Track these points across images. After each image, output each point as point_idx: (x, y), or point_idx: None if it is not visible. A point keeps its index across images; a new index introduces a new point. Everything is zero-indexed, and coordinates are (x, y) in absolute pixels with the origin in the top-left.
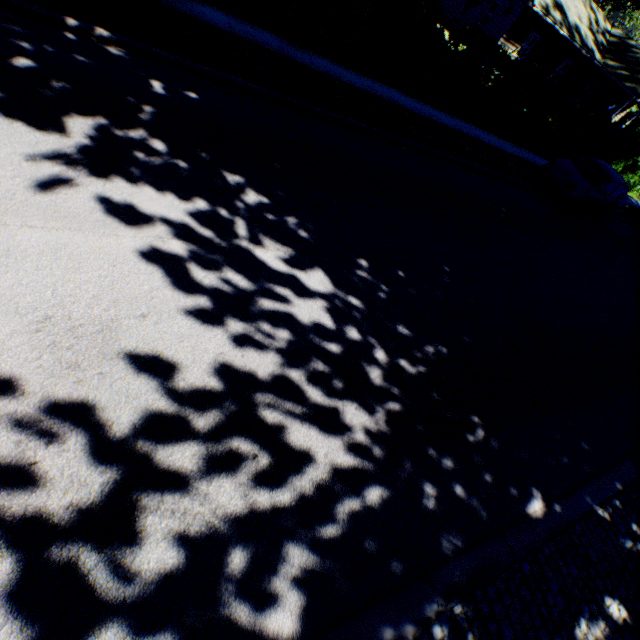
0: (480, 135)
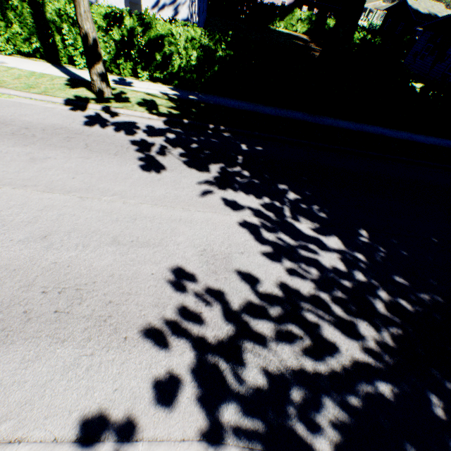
0: None
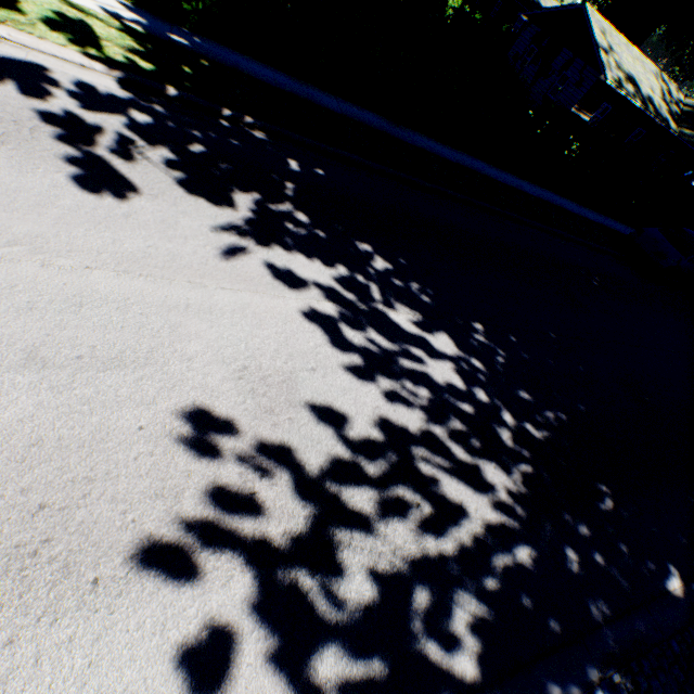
0: (563, 203)
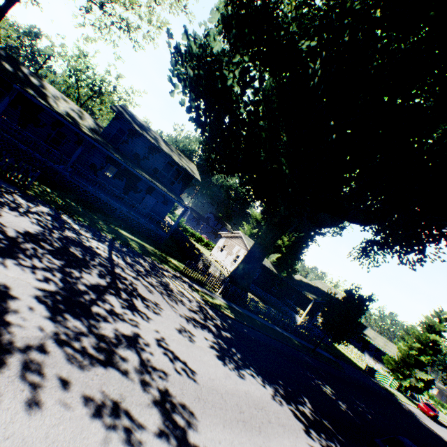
0: None
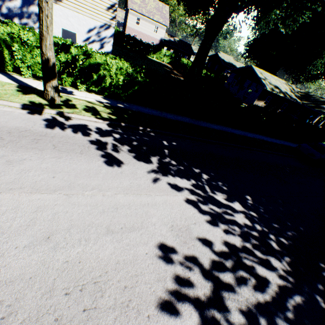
0: (264, 138)
